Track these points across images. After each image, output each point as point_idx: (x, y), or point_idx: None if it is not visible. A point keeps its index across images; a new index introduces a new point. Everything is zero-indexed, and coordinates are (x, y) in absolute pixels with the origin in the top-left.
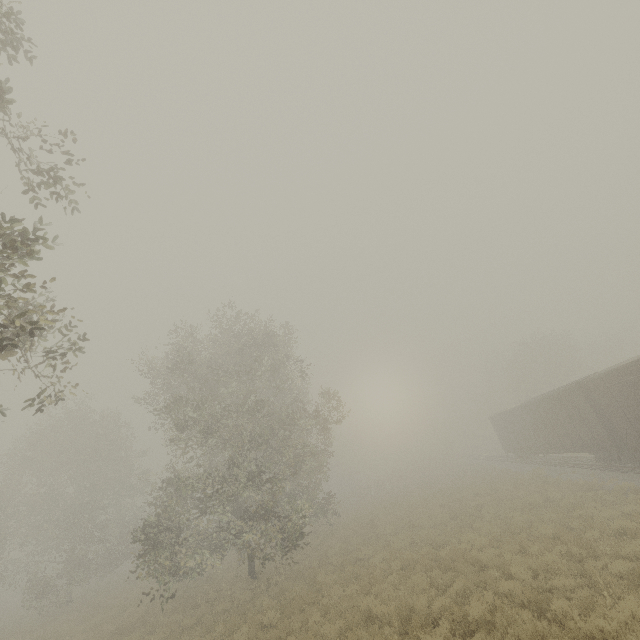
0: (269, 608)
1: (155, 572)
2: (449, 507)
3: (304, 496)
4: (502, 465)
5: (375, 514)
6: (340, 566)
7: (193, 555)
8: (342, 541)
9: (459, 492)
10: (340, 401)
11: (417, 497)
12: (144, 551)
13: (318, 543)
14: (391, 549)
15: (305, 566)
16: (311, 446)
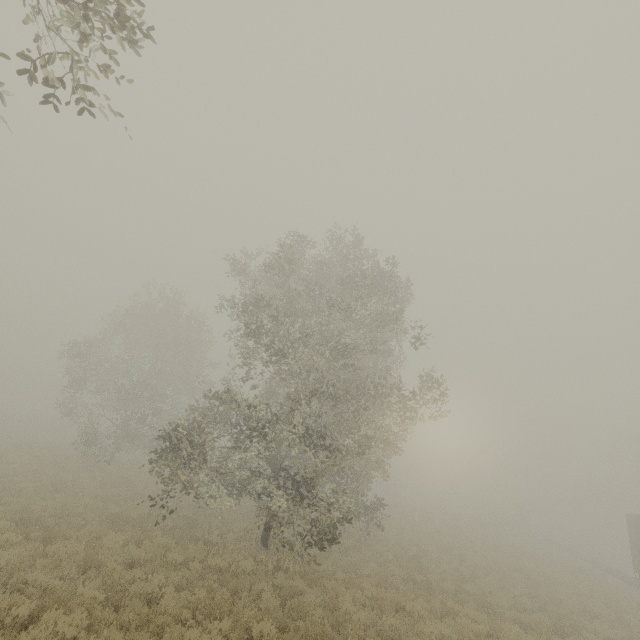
0: (267, 612)
1: (164, 480)
2: (542, 605)
3: (352, 485)
4: (617, 583)
5: (424, 549)
6: (373, 601)
7: (209, 484)
8: (378, 561)
9: (553, 588)
10: (445, 394)
11: (483, 558)
12: (163, 451)
13: (347, 545)
14: (463, 632)
15: (327, 571)
16: (387, 431)
